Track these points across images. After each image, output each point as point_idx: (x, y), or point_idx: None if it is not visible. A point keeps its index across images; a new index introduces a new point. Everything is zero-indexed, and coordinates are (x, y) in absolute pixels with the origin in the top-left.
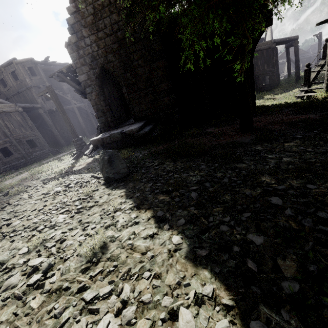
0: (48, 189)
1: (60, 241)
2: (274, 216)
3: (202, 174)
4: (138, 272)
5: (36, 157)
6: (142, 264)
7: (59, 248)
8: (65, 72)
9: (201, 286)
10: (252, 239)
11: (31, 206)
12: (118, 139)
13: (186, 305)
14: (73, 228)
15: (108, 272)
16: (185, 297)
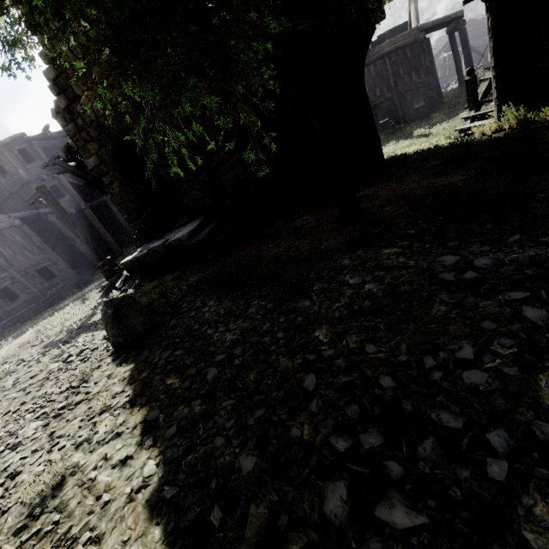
0: (40, 369)
1: (10, 477)
2: (293, 414)
3: (245, 326)
4: (79, 532)
5: (53, 296)
6: (90, 517)
7: (7, 488)
8: (64, 156)
9: None
10: (241, 464)
11: (7, 405)
12: (161, 255)
13: None
14: (38, 449)
15: (45, 533)
16: None
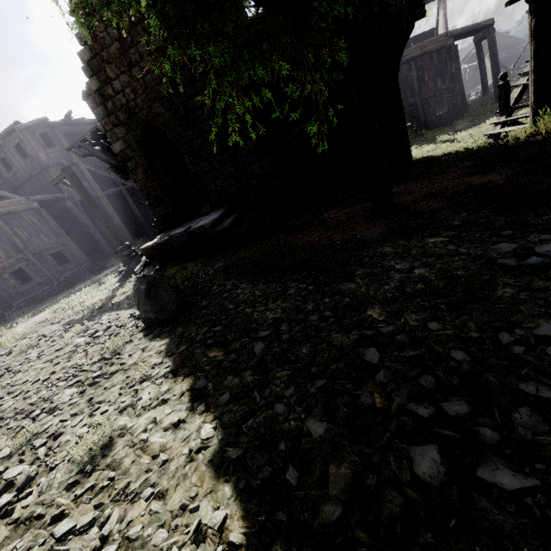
0: (65, 342)
1: (53, 437)
2: (359, 385)
3: (286, 306)
4: (138, 488)
5: (67, 280)
6: (148, 475)
7: (50, 448)
8: (91, 139)
9: (212, 512)
10: (310, 429)
11: (35, 374)
12: (183, 242)
13: (182, 543)
14: (78, 413)
15: (100, 488)
16: (186, 530)
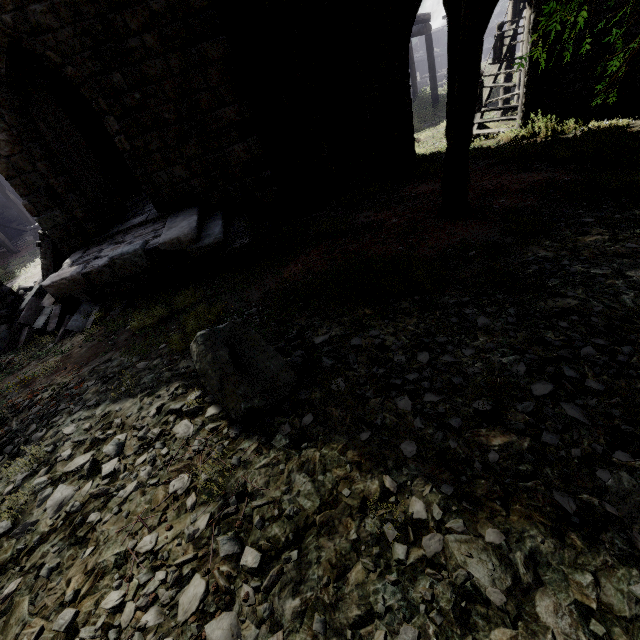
0: (14, 510)
1: None
2: None
3: (506, 341)
4: None
5: None
6: None
7: None
8: None
9: None
10: None
11: None
12: (138, 268)
13: None
14: None
15: None
16: None
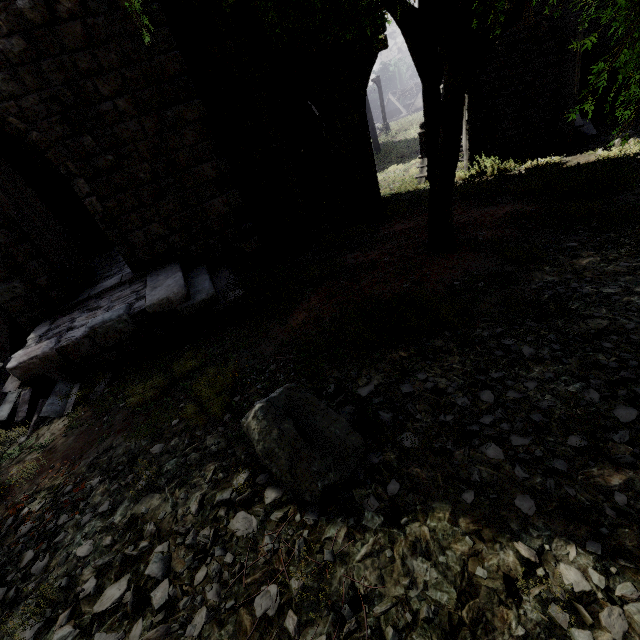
0: None
1: None
2: None
3: (562, 369)
4: None
5: None
6: None
7: None
8: None
9: None
10: None
11: None
12: (122, 335)
13: None
14: None
15: None
16: None
